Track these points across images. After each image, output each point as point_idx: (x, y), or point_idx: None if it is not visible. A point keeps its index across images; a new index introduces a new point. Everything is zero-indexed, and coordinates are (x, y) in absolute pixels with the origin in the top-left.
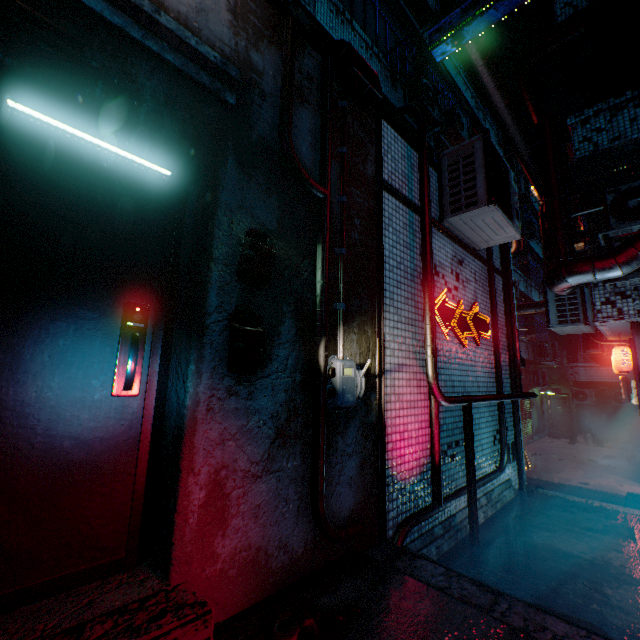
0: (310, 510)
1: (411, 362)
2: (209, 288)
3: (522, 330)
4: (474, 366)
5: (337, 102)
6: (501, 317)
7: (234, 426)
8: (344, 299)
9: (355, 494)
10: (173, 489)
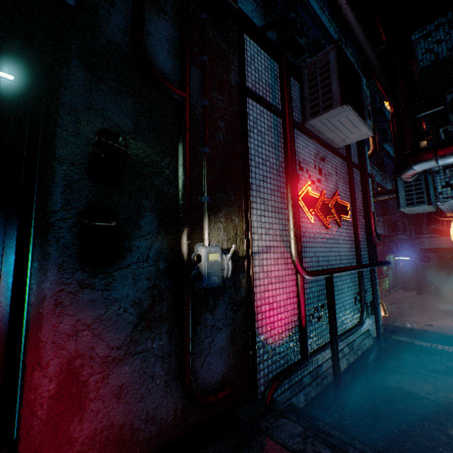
0: (179, 382)
1: (278, 244)
2: (53, 187)
3: (379, 212)
4: (336, 243)
5: (197, 15)
6: (359, 203)
7: (89, 317)
8: (208, 193)
9: (226, 361)
10: (22, 383)
